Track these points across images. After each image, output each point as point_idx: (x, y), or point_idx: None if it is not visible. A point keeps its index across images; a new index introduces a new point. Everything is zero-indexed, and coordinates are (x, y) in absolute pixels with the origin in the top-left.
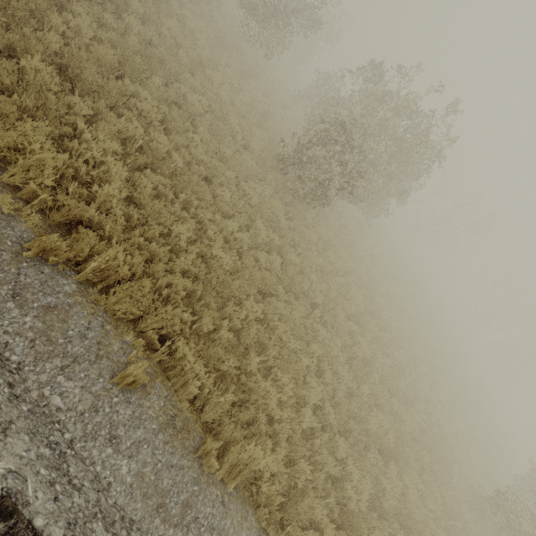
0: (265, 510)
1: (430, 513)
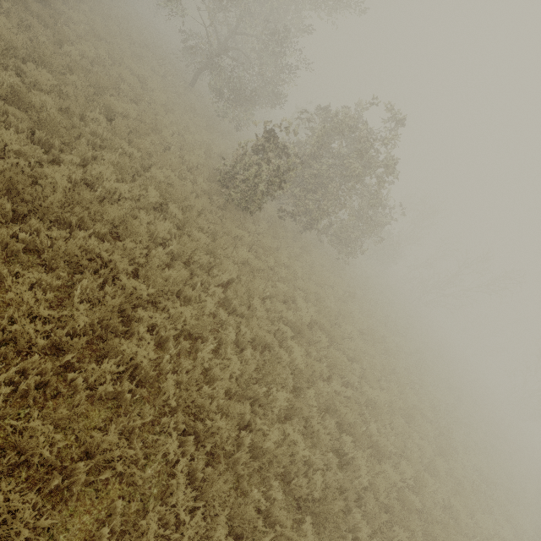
0: None
1: None
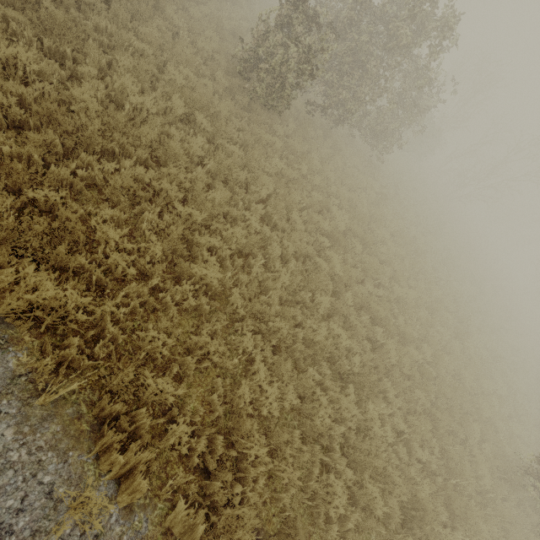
0: (52, 361)
1: (418, 463)
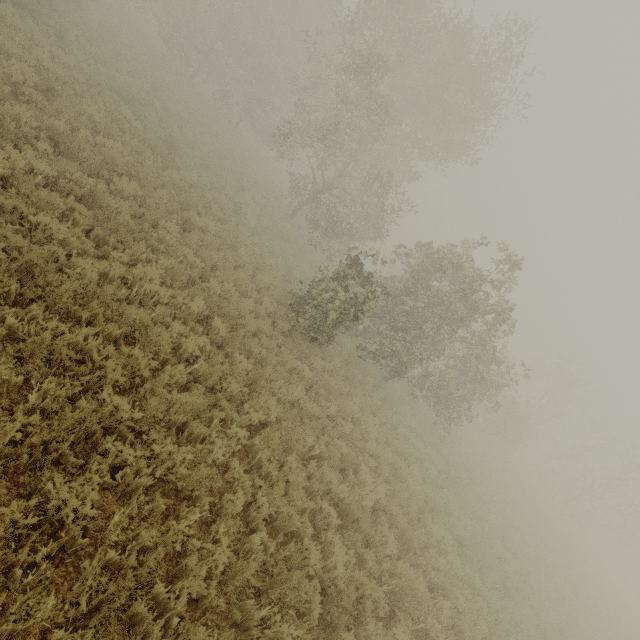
0: None
1: None
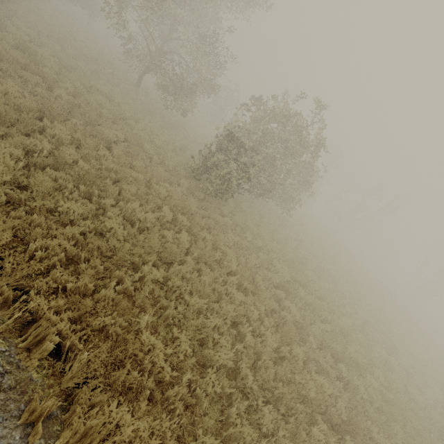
0: None
1: None
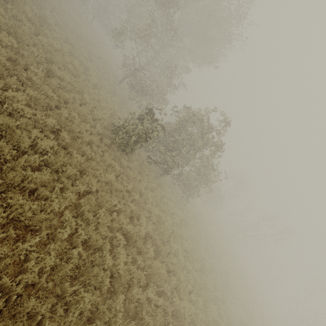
0: None
1: None
